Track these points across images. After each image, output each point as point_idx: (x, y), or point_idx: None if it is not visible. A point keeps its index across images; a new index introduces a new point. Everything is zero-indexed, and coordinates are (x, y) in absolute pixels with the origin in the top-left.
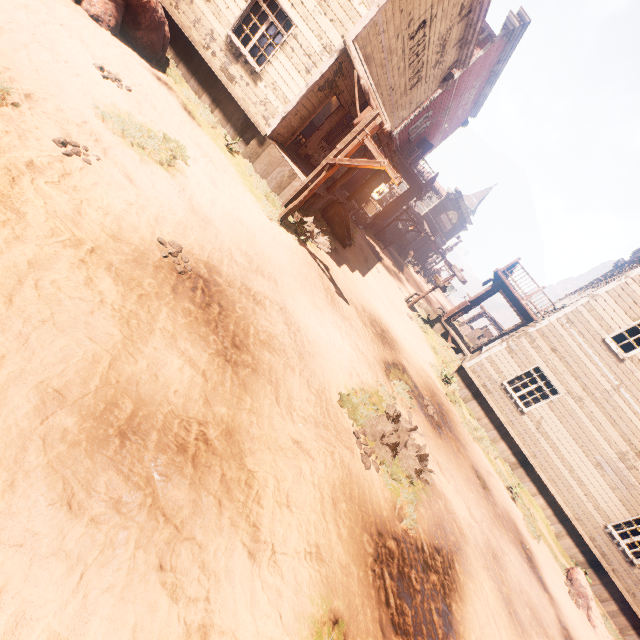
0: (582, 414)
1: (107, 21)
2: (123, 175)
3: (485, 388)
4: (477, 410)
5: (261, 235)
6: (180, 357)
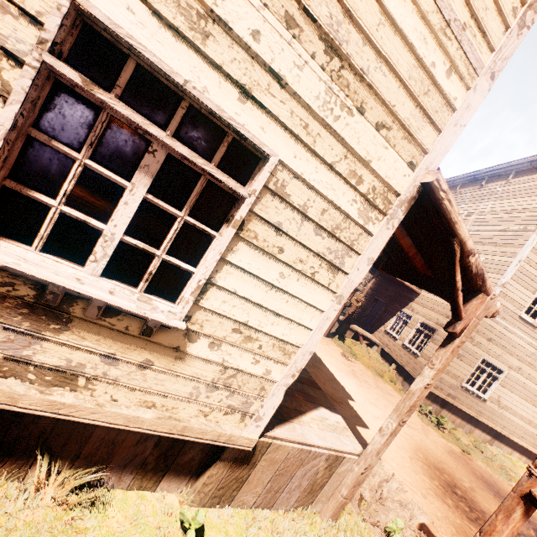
0: (523, 378)
1: None
2: None
3: (450, 396)
4: (449, 416)
5: None
6: None
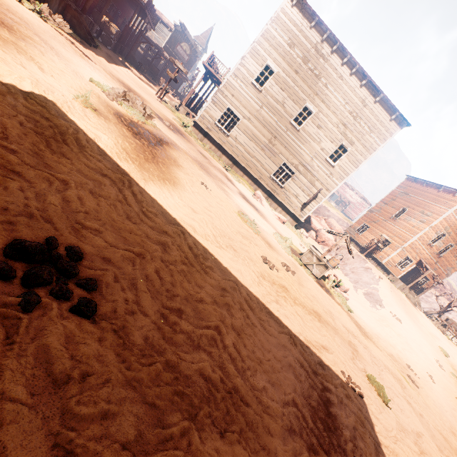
0: (252, 126)
1: None
2: None
3: (208, 129)
4: (208, 144)
5: None
6: None
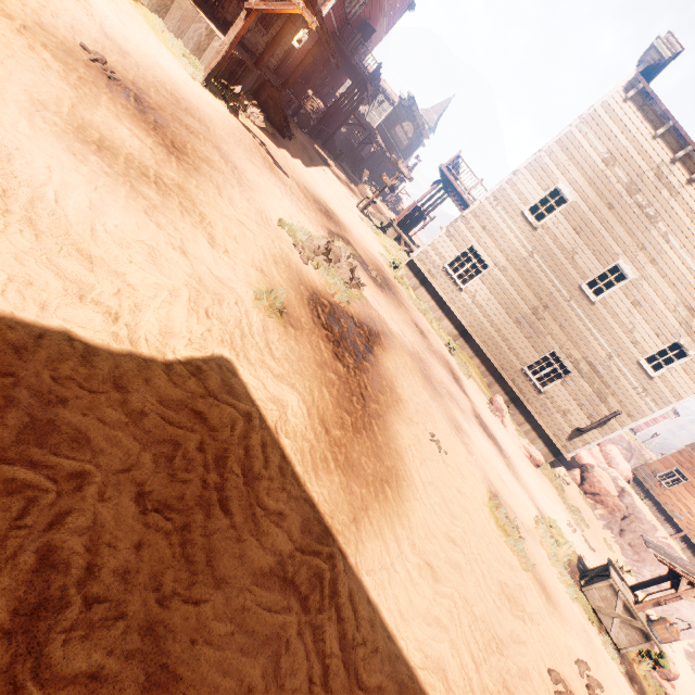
0: (506, 282)
1: None
2: None
3: (430, 274)
4: (425, 295)
5: (185, 88)
6: (128, 131)
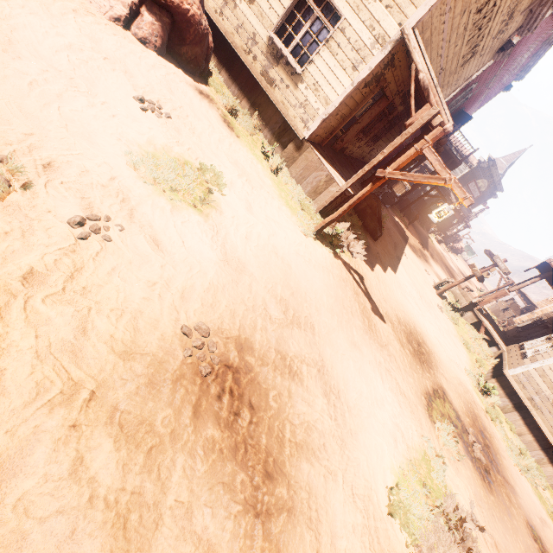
0: None
1: (153, 42)
2: (149, 241)
3: (532, 402)
4: (519, 424)
5: (296, 261)
6: (194, 552)
